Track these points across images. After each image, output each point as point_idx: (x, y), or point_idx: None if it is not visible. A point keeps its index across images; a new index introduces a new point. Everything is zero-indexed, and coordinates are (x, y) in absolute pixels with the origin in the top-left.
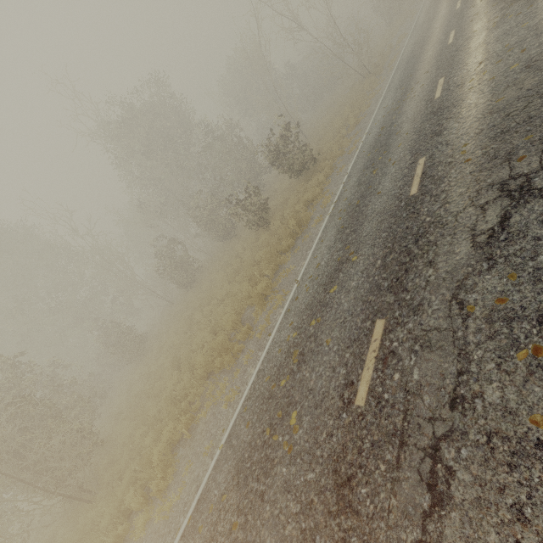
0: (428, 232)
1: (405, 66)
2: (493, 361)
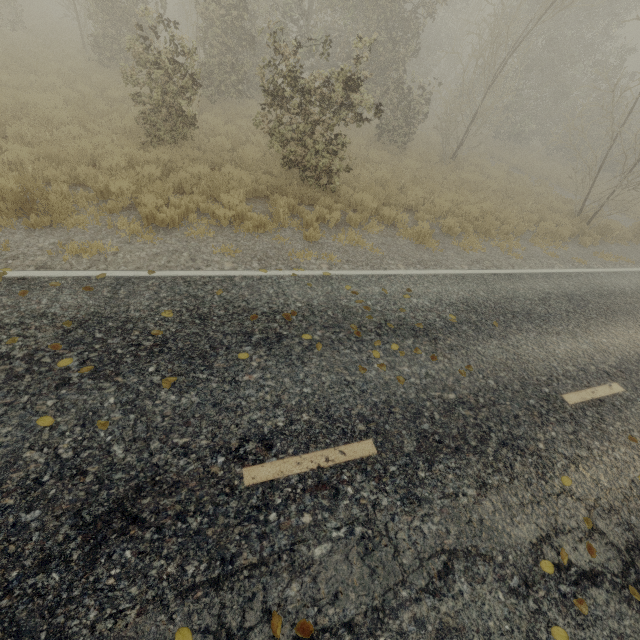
0: None
1: (557, 295)
2: None
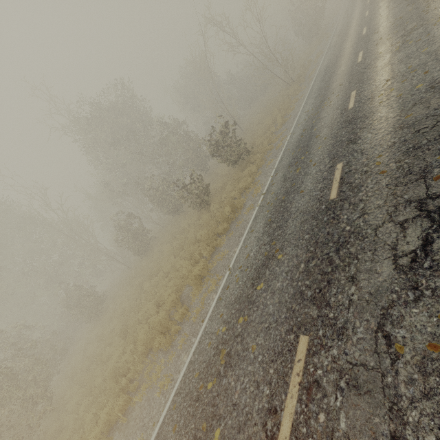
0: (349, 242)
1: (323, 78)
2: (432, 431)
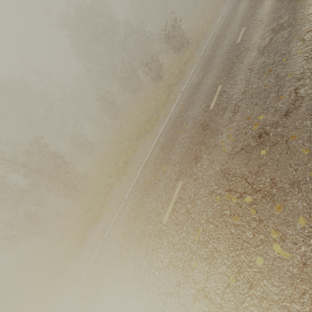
0: (242, 53)
1: None
2: (257, 79)
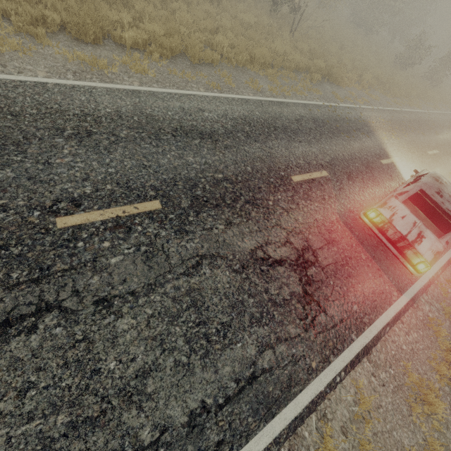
0: None
1: None
2: None
